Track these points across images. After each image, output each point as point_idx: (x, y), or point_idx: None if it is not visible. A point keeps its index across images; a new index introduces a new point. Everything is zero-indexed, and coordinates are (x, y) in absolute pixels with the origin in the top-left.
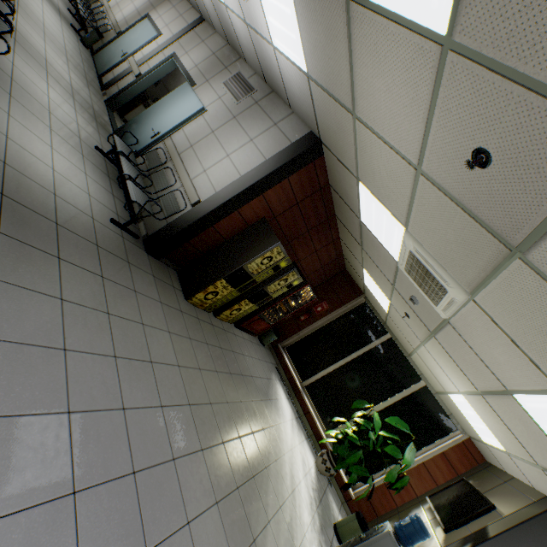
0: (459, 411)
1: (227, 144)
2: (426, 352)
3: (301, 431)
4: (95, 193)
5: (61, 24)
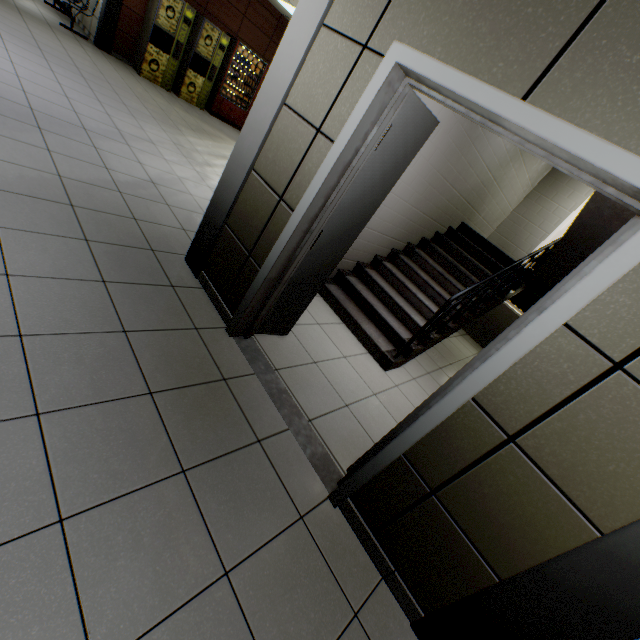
0: None
1: None
2: None
3: None
4: (46, 14)
5: None
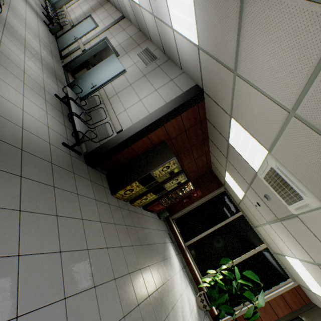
0: (293, 268)
1: (140, 93)
2: (270, 228)
3: (185, 278)
4: (52, 125)
5: (37, 20)
